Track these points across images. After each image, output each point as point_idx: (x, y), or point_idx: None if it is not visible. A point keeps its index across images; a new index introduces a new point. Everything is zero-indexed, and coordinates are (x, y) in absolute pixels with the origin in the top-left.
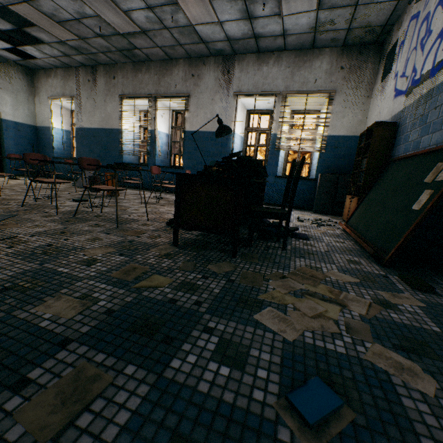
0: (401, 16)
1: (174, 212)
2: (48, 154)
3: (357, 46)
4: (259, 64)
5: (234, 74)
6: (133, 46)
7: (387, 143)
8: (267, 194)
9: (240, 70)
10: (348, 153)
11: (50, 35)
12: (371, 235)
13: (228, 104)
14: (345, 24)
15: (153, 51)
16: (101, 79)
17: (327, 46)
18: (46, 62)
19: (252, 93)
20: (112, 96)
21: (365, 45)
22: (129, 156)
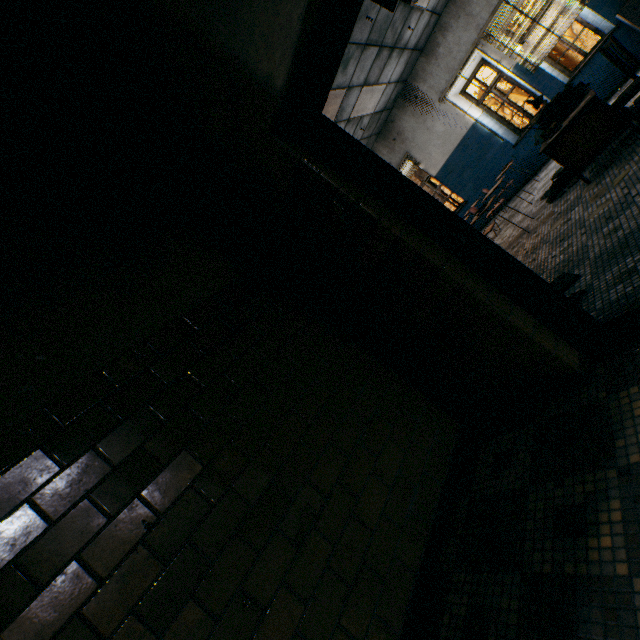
0: None
1: (531, 208)
2: None
3: None
4: (432, 55)
5: (421, 92)
6: None
7: None
8: None
9: (423, 83)
10: None
11: None
12: None
13: (443, 114)
14: None
15: None
16: None
17: None
18: None
19: (453, 77)
20: None
21: None
22: None
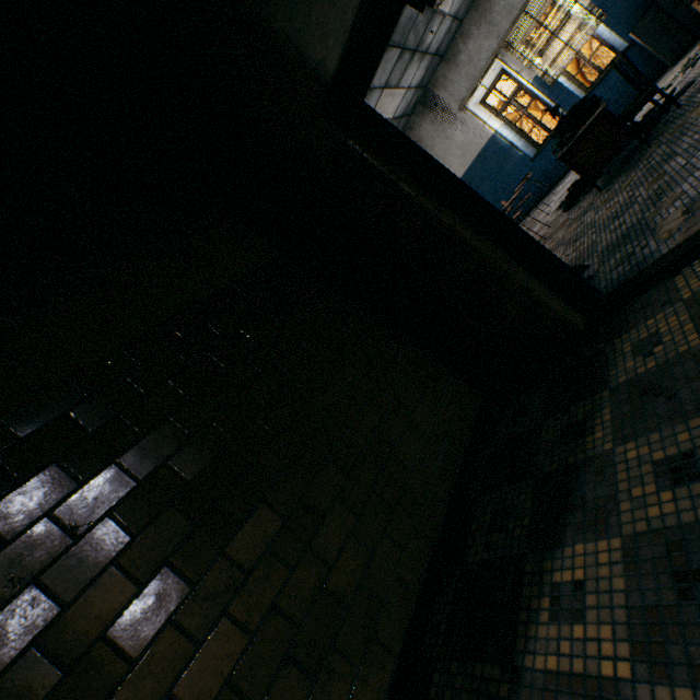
0: None
1: (548, 219)
2: None
3: None
4: (452, 62)
5: (441, 99)
6: None
7: None
8: None
9: (443, 90)
10: None
11: None
12: None
13: (463, 123)
14: None
15: None
16: None
17: None
18: None
19: (474, 86)
20: None
21: None
22: None
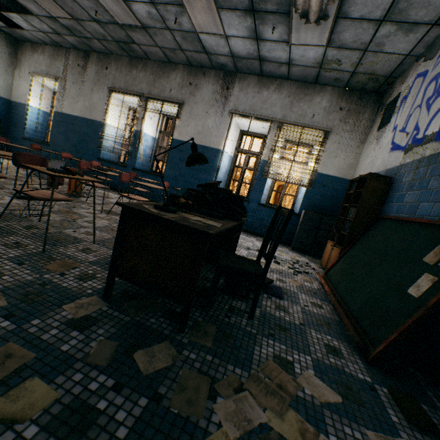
0: (406, 72)
1: None
2: (17, 133)
3: (358, 91)
4: (260, 87)
5: (233, 91)
6: (132, 40)
7: (379, 197)
8: (247, 220)
9: (240, 89)
10: (335, 194)
11: (39, 7)
12: (353, 305)
13: (221, 121)
14: (351, 67)
15: (152, 50)
16: (92, 67)
17: (329, 84)
18: (34, 36)
19: (249, 114)
20: (101, 86)
21: (366, 91)
22: (109, 152)
